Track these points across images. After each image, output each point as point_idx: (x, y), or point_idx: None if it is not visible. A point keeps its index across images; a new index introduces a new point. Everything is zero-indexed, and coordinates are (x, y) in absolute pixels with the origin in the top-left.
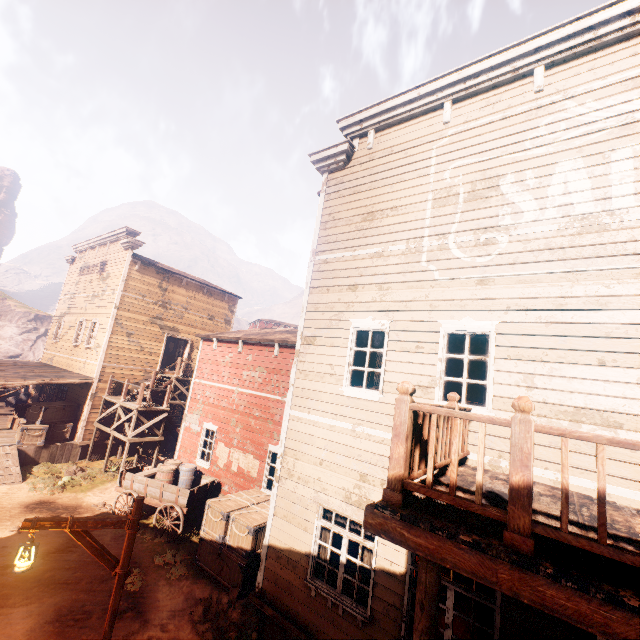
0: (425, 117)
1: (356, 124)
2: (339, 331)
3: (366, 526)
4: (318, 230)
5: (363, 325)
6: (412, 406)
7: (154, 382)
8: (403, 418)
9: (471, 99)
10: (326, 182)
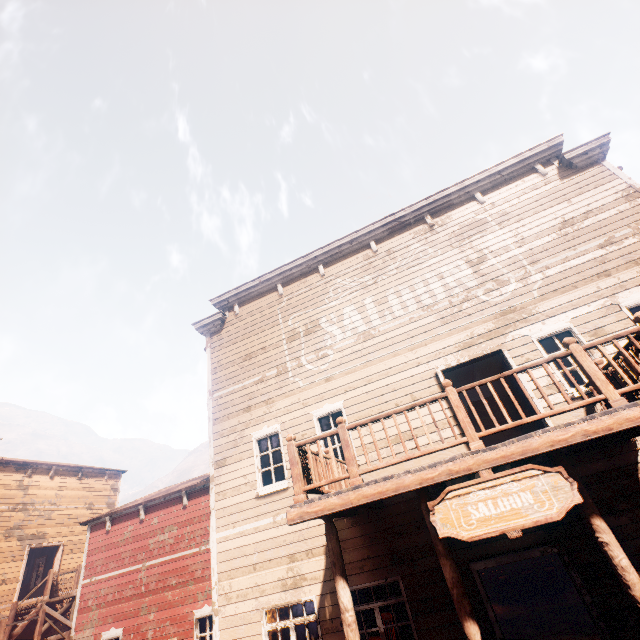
0: (268, 292)
1: (224, 301)
2: (244, 446)
3: (289, 522)
4: (210, 375)
5: (262, 434)
6: (296, 445)
7: (13, 619)
8: (293, 453)
9: (291, 281)
10: (210, 340)
